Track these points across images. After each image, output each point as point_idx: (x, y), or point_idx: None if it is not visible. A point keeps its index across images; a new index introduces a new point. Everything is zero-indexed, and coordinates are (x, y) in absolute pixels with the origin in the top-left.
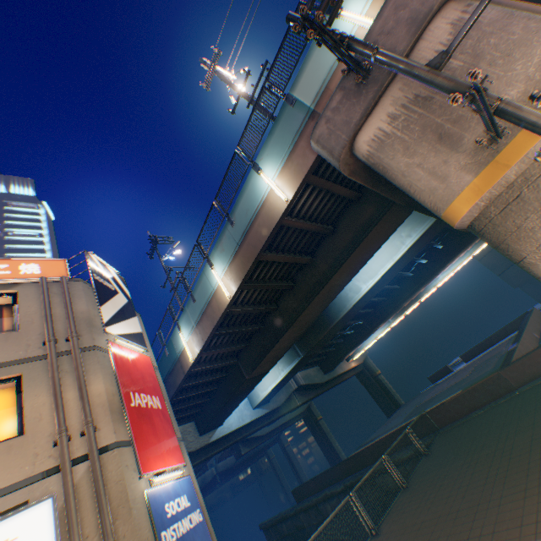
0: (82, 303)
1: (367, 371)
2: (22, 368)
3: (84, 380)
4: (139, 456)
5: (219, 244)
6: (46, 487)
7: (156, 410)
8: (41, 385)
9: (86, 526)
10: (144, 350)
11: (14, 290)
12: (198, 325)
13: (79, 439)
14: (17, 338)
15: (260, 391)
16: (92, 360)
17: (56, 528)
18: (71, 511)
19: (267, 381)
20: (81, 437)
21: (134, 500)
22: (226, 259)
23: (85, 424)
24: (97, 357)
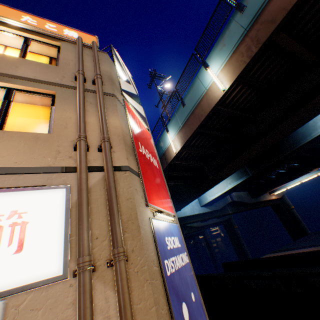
0: (106, 67)
1: (282, 205)
2: (56, 89)
3: (103, 108)
4: (145, 188)
5: (219, 42)
6: (62, 180)
7: (155, 167)
8: (69, 105)
9: (96, 228)
10: (147, 127)
11: (58, 44)
12: (184, 125)
13: (95, 153)
14: (55, 70)
15: (208, 196)
16: (111, 103)
17: (65, 218)
18: (81, 206)
19: (215, 190)
20: (98, 152)
21: (142, 221)
22: (225, 54)
23: (102, 139)
24: (115, 102)
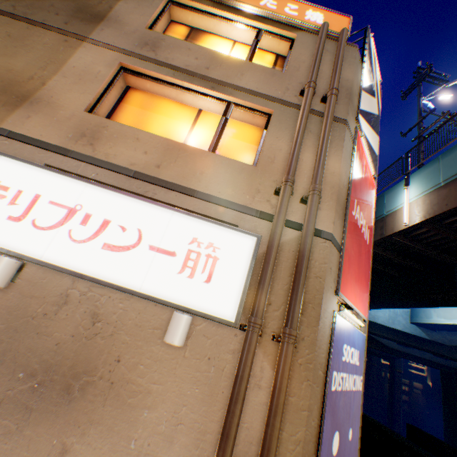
0: (348, 72)
1: None
2: (274, 107)
3: (326, 144)
4: (341, 270)
5: None
6: (253, 226)
7: (363, 241)
8: (283, 131)
9: (271, 292)
10: (373, 174)
11: (292, 35)
12: (447, 184)
13: (295, 203)
14: (279, 78)
15: (435, 314)
16: (337, 134)
17: (248, 269)
18: (267, 265)
19: (456, 312)
20: (298, 203)
21: (323, 311)
22: None
23: (311, 190)
24: (343, 133)
